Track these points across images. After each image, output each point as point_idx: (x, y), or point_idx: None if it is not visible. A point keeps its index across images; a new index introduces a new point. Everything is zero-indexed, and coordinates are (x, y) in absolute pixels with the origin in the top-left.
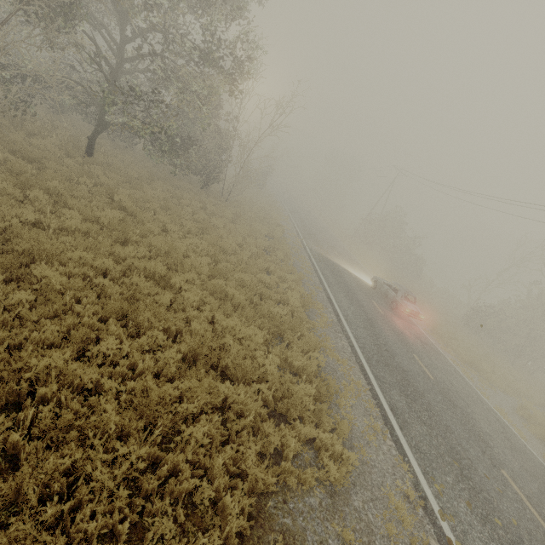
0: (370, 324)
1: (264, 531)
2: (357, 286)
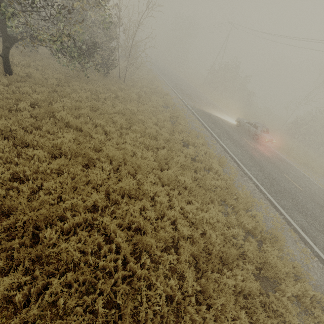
0: (254, 161)
1: None
2: (230, 129)
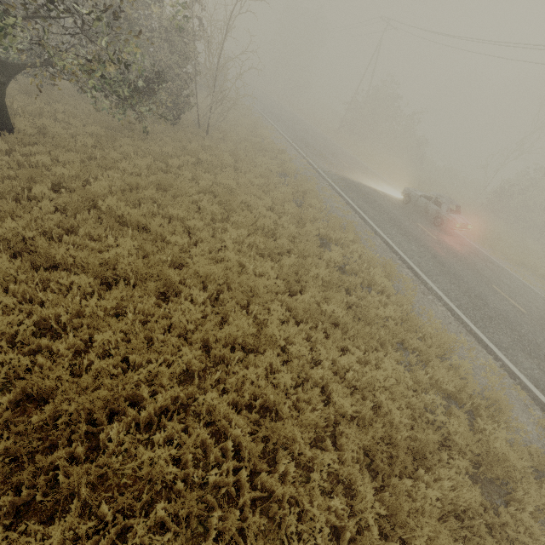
0: (441, 264)
1: None
2: (394, 209)
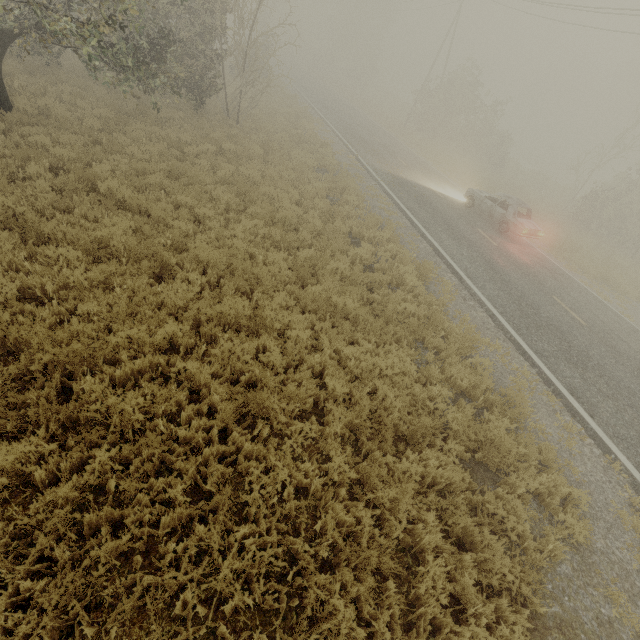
0: (494, 271)
1: (540, 634)
2: (452, 212)
